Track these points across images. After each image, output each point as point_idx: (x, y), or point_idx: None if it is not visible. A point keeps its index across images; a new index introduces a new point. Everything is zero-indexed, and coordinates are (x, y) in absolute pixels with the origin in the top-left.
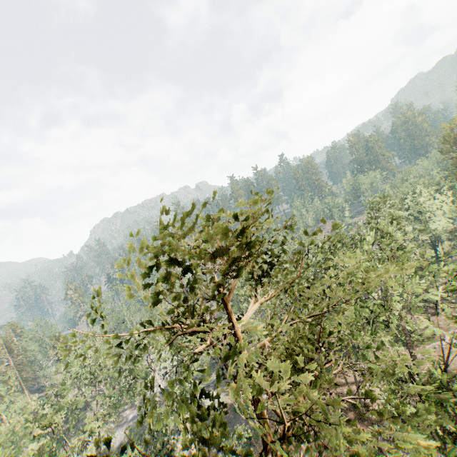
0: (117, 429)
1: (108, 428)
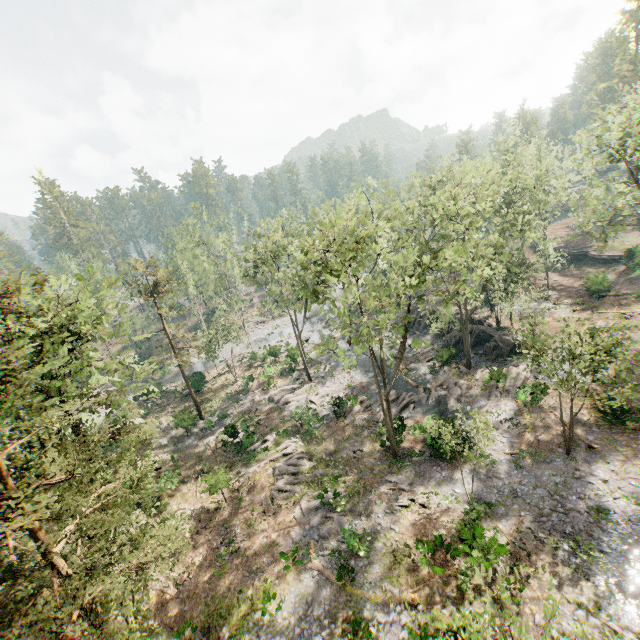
0: (328, 379)
1: (307, 388)
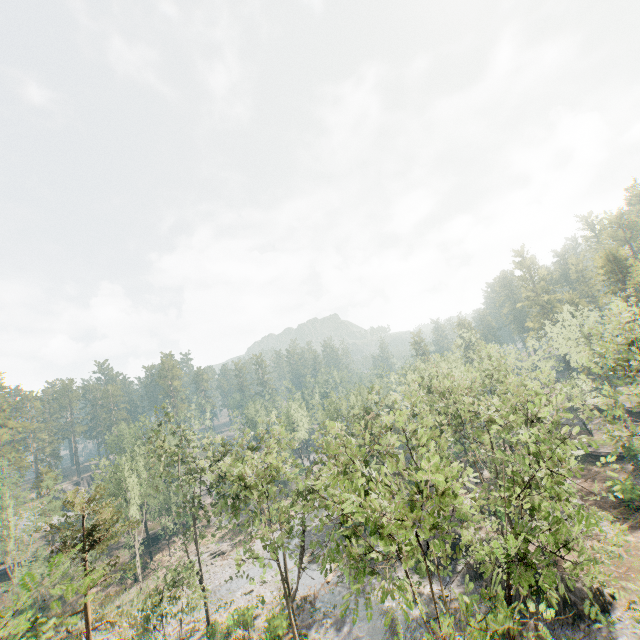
0: None
1: None
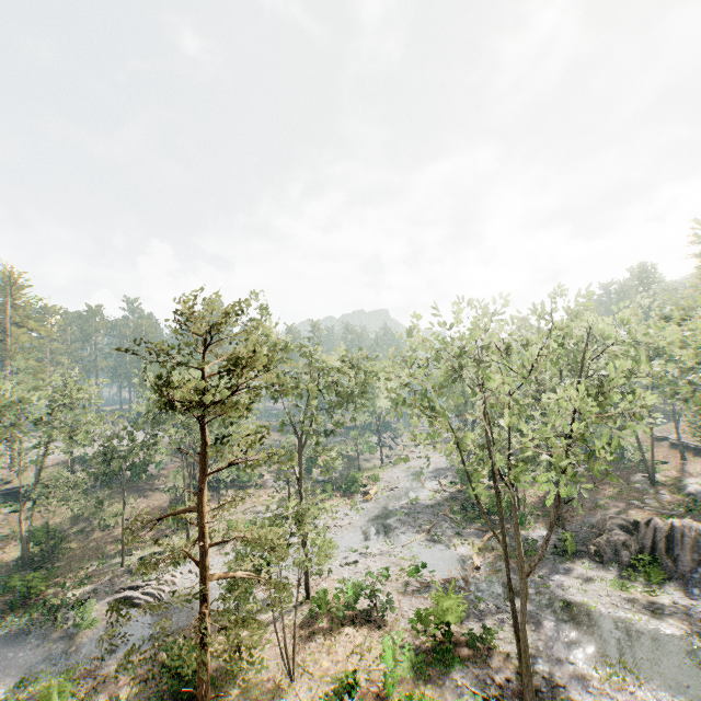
0: None
1: None
